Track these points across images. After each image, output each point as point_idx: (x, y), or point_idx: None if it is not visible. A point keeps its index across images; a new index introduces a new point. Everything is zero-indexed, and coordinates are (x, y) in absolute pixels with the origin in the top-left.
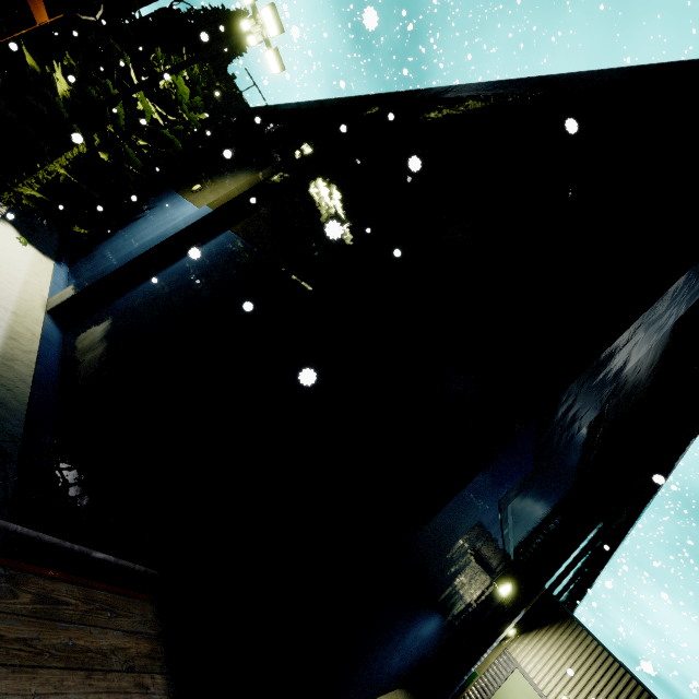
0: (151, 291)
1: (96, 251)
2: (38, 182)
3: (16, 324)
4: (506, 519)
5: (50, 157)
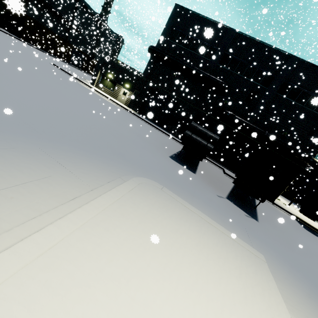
0: None
1: None
2: None
3: None
4: None
5: None
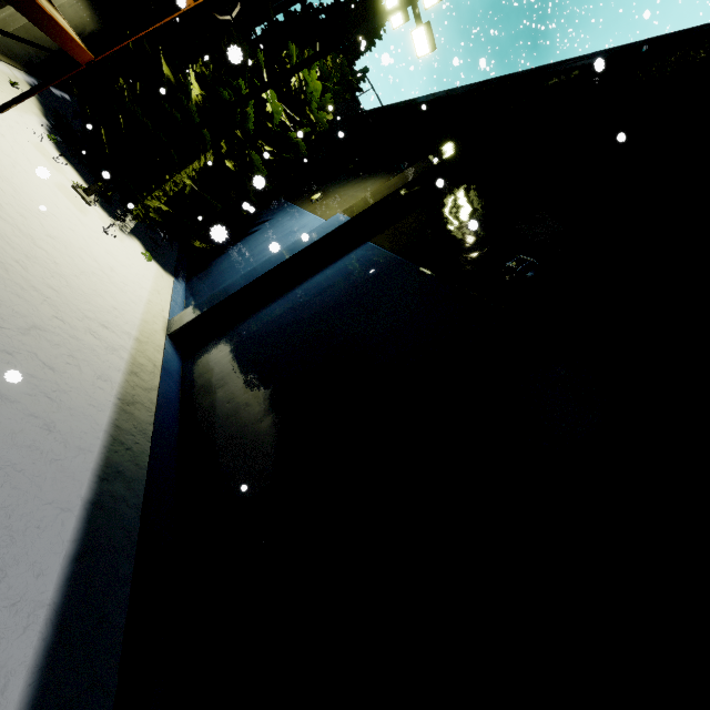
0: (280, 315)
1: (213, 267)
2: (165, 195)
3: (138, 354)
4: None
5: (178, 168)
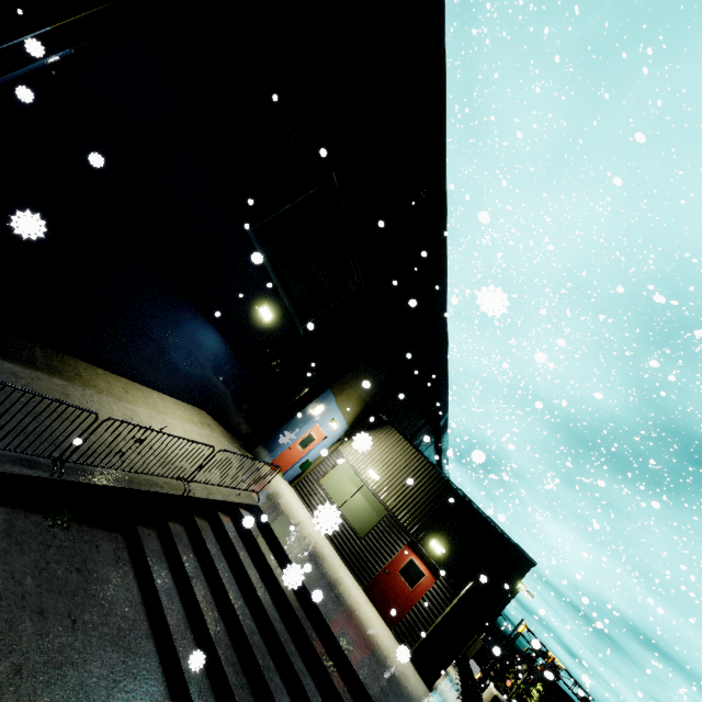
0: None
1: None
2: None
3: None
4: (254, 247)
5: None
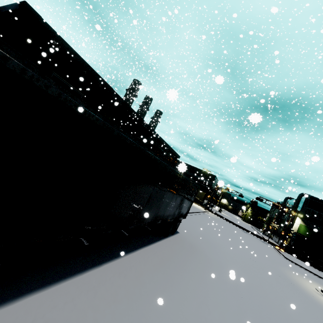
0: None
1: None
2: None
3: None
4: None
5: None
